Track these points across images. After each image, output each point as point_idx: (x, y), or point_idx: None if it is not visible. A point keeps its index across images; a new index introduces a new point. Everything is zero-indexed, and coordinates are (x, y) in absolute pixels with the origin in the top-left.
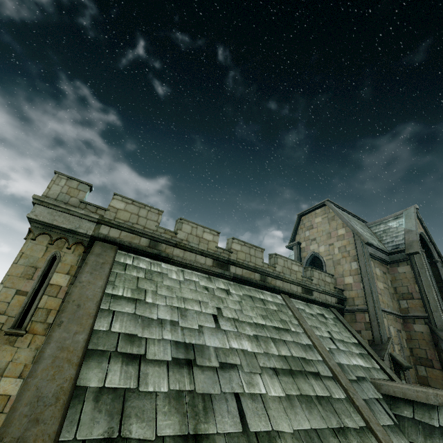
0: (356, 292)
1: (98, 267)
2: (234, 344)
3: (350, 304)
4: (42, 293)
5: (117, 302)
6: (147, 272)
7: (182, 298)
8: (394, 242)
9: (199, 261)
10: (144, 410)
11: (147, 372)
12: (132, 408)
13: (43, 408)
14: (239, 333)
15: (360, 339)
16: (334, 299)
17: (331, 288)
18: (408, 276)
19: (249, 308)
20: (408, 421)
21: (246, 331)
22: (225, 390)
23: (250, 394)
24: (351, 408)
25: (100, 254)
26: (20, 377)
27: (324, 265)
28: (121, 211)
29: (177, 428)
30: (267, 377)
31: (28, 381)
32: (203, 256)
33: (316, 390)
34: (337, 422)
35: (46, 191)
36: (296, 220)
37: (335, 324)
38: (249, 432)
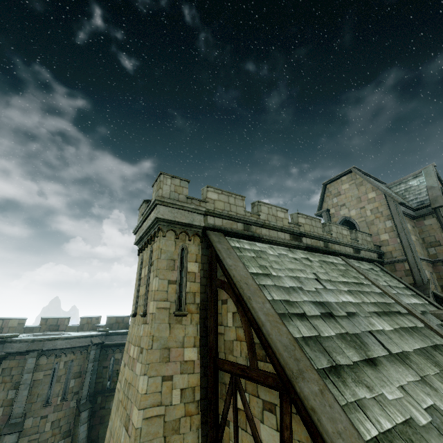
0: (393, 246)
1: (228, 252)
2: (342, 298)
3: (388, 257)
4: (185, 280)
5: (259, 278)
6: (254, 252)
7: (289, 269)
8: (418, 199)
9: (280, 237)
10: (334, 347)
11: (315, 324)
12: (327, 347)
13: (293, 352)
14: (339, 290)
15: (406, 284)
16: (375, 255)
17: (372, 246)
18: (434, 227)
19: (330, 270)
20: None
21: (341, 288)
22: (362, 329)
23: (376, 331)
24: (431, 332)
25: (219, 241)
26: (194, 346)
27: (357, 227)
28: (217, 201)
29: (358, 356)
30: (376, 318)
31: (270, 337)
32: (282, 232)
33: (406, 323)
34: (430, 342)
35: (160, 192)
36: (322, 189)
37: (384, 275)
38: (392, 353)
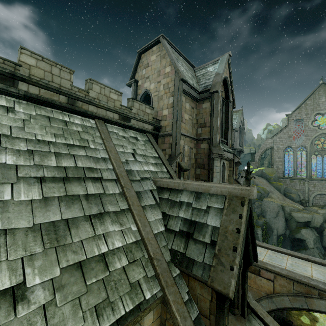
0: (168, 121)
1: None
2: None
3: (163, 131)
4: None
5: None
6: None
7: None
8: (206, 83)
9: None
10: None
11: None
12: None
13: None
14: (1, 148)
15: (160, 154)
16: (151, 127)
17: (150, 118)
18: (207, 111)
19: (38, 127)
20: (165, 200)
21: (16, 146)
22: None
23: None
24: (121, 199)
25: None
26: None
27: (151, 101)
28: None
29: None
30: (23, 185)
31: None
32: None
33: (89, 190)
34: (98, 210)
35: None
36: (136, 58)
37: (144, 145)
38: None
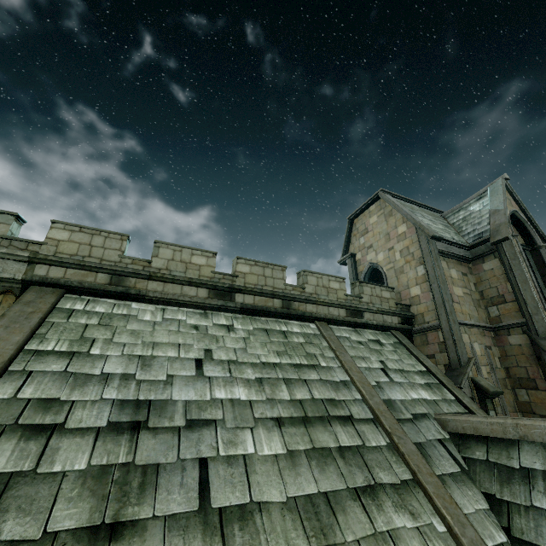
0: (425, 305)
1: (22, 318)
2: (219, 393)
3: (419, 323)
4: None
5: (40, 359)
6: (104, 316)
7: (151, 344)
8: (476, 231)
9: (187, 294)
10: (35, 498)
11: (60, 446)
12: (15, 498)
13: None
14: (232, 379)
15: (429, 365)
16: (396, 319)
17: (392, 306)
18: (496, 273)
19: (259, 345)
20: (480, 464)
21: (244, 374)
22: (186, 455)
23: (226, 457)
24: (393, 457)
25: (31, 302)
26: None
27: (384, 277)
28: (64, 243)
29: (84, 518)
30: (262, 431)
31: None
32: (193, 286)
33: (341, 440)
34: (365, 479)
35: None
36: (347, 226)
37: (394, 351)
38: (210, 509)
